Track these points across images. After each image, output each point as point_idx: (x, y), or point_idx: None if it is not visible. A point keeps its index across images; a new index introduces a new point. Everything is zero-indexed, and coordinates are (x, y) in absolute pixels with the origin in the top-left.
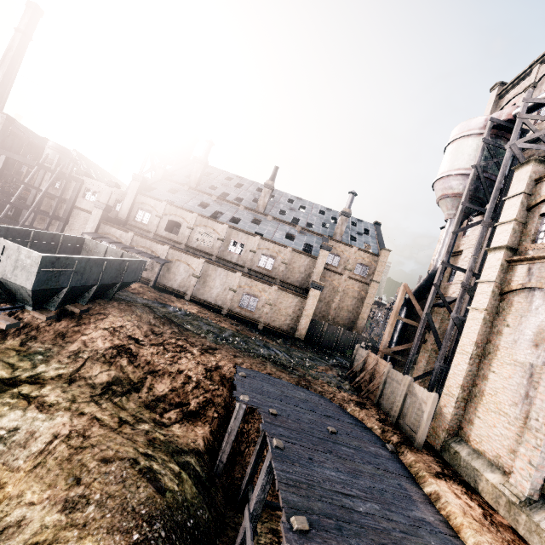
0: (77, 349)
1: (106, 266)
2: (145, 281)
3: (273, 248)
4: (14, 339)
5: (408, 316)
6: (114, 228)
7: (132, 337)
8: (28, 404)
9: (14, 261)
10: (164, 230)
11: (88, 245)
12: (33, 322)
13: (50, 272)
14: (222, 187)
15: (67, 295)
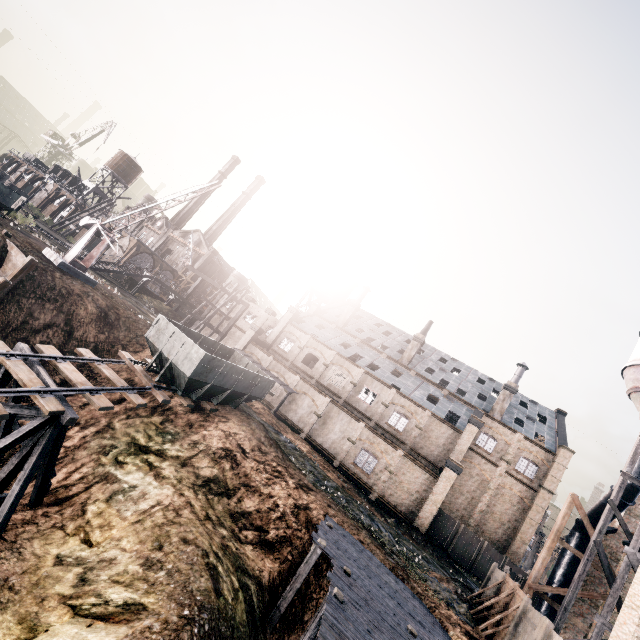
0: (197, 440)
1: (242, 376)
2: (268, 406)
3: (409, 406)
4: (158, 416)
5: (580, 547)
6: (259, 349)
7: (241, 446)
8: (150, 470)
9: (187, 353)
10: (301, 361)
11: (235, 357)
12: (175, 407)
13: (205, 368)
14: (369, 332)
15: (207, 392)
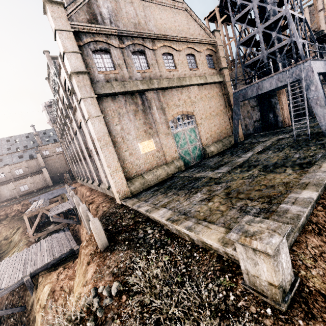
0: None
1: None
2: None
3: (17, 165)
4: None
5: None
6: None
7: None
8: None
9: None
10: None
11: None
12: None
13: None
14: None
15: None
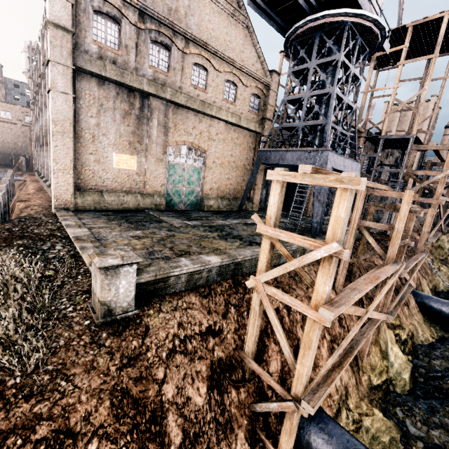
0: None
1: None
2: None
3: None
4: None
5: None
6: None
7: None
8: None
9: None
10: None
11: None
12: None
13: None
14: None
15: None
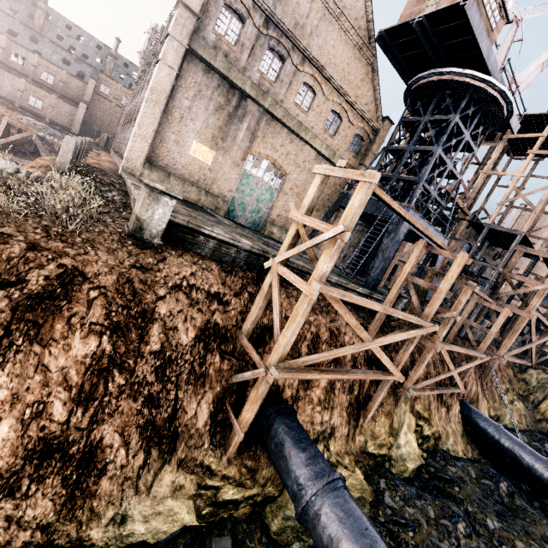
0: None
1: None
2: None
3: (52, 68)
4: None
5: None
6: None
7: None
8: None
9: None
10: None
11: None
12: None
13: None
14: None
15: None
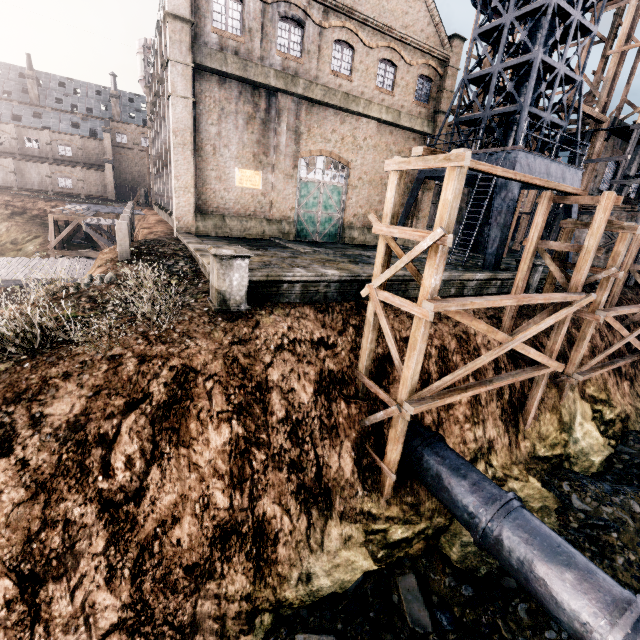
0: None
1: None
2: None
3: (65, 138)
4: None
5: None
6: None
7: (7, 200)
8: None
9: None
10: None
11: None
12: None
13: None
14: None
15: None
